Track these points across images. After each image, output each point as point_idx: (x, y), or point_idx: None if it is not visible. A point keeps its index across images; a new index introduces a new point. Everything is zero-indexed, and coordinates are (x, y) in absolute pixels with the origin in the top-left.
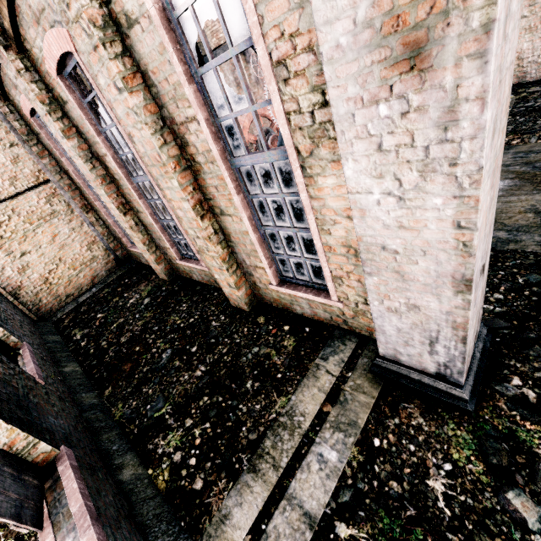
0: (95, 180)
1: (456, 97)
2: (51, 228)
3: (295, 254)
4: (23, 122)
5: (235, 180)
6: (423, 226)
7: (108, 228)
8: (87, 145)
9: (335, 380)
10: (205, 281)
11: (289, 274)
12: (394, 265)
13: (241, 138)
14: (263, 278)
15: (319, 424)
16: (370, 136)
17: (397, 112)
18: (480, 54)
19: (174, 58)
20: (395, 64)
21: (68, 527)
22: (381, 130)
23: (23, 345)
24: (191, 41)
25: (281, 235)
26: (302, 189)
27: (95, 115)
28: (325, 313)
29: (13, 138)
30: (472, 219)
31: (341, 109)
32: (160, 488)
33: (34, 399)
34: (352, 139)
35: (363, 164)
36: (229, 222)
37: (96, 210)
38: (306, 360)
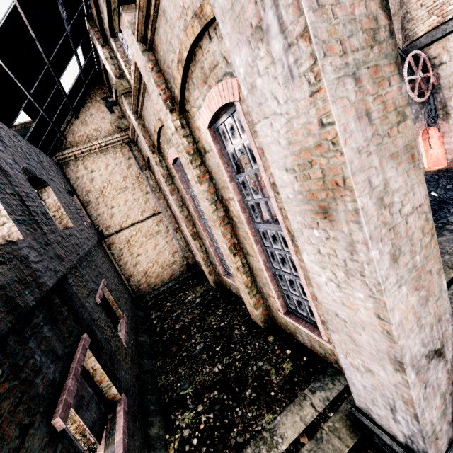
0: (181, 218)
1: (352, 239)
2: (155, 241)
3: (296, 293)
4: (154, 180)
5: (255, 236)
6: (357, 309)
7: (186, 243)
8: (181, 198)
9: (316, 415)
10: (238, 294)
11: (293, 307)
12: (346, 330)
13: (258, 213)
14: (274, 305)
15: (293, 452)
16: (313, 244)
17: (323, 236)
18: (357, 222)
19: (223, 170)
20: (316, 213)
21: (111, 449)
22: (318, 243)
23: (123, 316)
24: (233, 162)
25: (285, 277)
26: (292, 253)
27: (187, 184)
28: (320, 348)
29: (148, 189)
30: (386, 315)
31: (295, 225)
32: (170, 452)
33: (118, 356)
34: (304, 242)
35: (312, 258)
36: (252, 260)
37: (181, 231)
38: (297, 387)
